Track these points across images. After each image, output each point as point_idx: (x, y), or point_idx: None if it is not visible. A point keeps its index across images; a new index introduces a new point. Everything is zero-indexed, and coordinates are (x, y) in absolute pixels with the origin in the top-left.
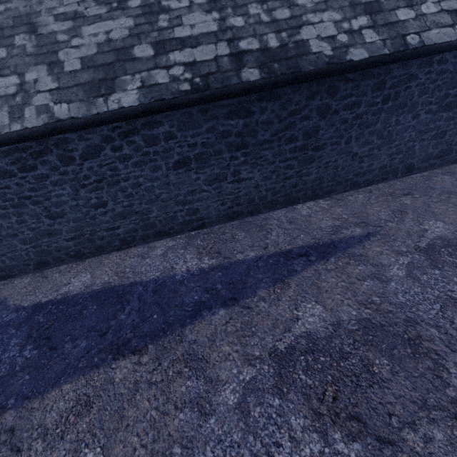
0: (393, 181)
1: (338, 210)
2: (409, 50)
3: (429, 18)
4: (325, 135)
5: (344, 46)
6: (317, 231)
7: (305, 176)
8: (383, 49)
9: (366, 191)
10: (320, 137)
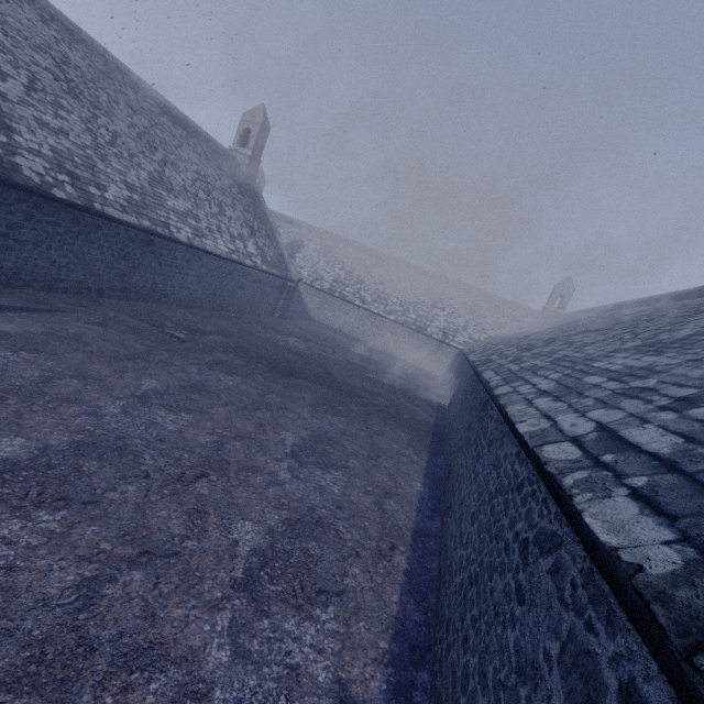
0: (88, 297)
1: (34, 297)
2: (95, 210)
3: (109, 201)
4: (28, 234)
5: (51, 184)
6: (12, 301)
7: (2, 261)
8: (78, 201)
9: (64, 296)
10: (23, 234)
